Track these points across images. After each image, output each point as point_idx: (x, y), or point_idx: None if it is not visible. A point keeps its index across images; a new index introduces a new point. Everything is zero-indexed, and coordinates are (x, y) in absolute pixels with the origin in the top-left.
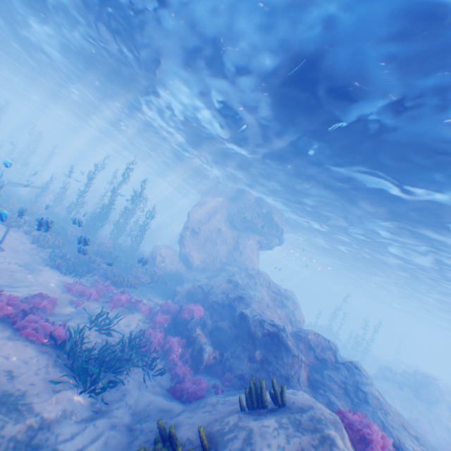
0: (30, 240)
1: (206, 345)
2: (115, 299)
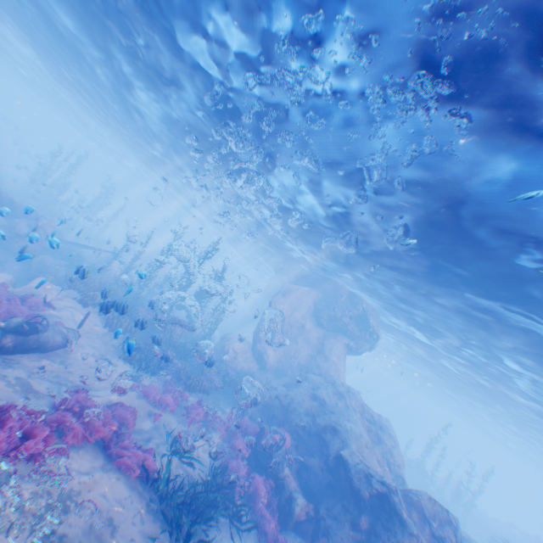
0: (103, 322)
1: (298, 494)
2: (192, 413)
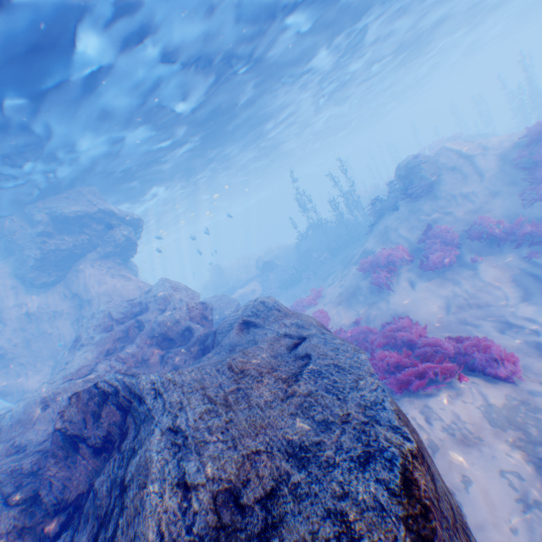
0: None
1: None
2: None
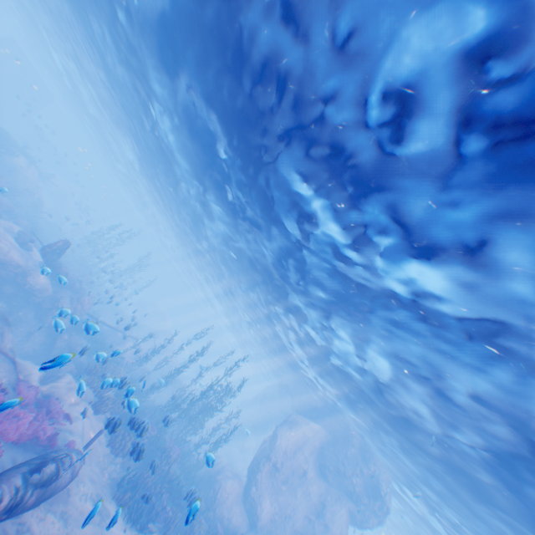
0: (106, 436)
1: None
2: None
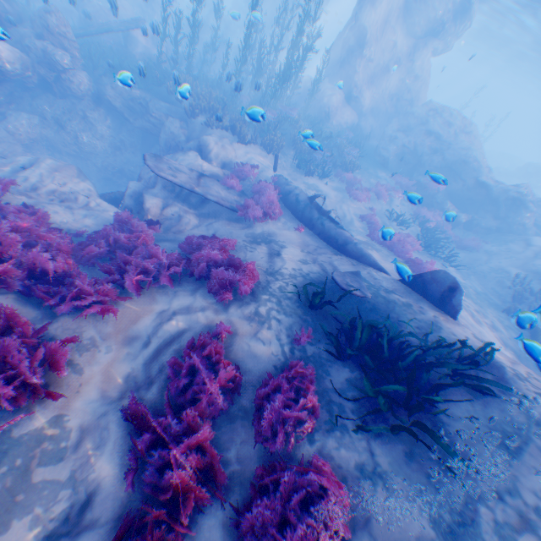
0: (261, 150)
1: (460, 214)
2: (383, 196)
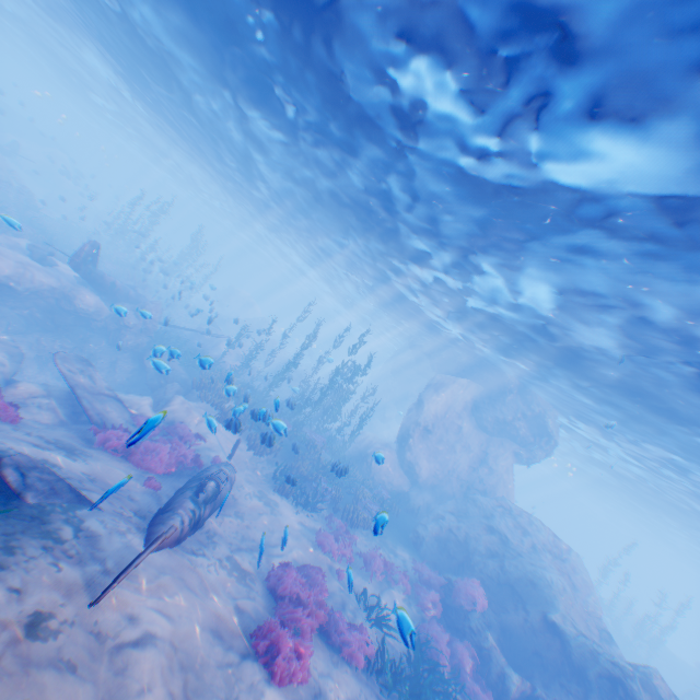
0: (244, 443)
1: (509, 669)
2: (372, 565)
